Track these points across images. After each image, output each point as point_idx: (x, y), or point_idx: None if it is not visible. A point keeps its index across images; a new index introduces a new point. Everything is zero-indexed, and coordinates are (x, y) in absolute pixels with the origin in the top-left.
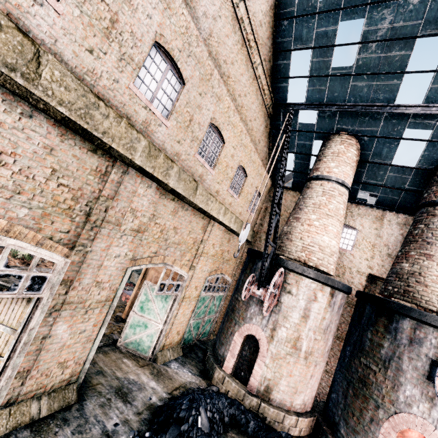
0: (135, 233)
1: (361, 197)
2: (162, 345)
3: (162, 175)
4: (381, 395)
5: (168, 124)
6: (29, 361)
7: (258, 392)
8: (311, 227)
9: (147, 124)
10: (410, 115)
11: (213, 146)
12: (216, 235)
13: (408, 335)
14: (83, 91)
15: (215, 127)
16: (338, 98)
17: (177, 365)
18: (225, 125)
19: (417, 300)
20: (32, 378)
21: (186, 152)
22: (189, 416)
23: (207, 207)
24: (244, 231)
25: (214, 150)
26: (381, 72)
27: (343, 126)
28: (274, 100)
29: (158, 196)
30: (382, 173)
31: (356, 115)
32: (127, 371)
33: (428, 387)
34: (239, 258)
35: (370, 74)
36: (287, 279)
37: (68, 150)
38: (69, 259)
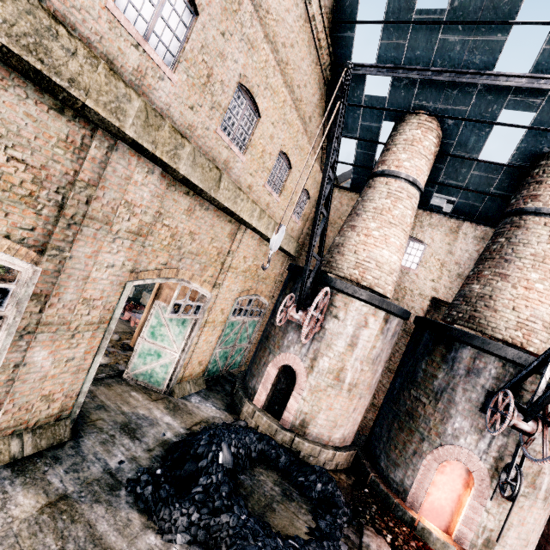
0: (135, 236)
1: (436, 204)
2: (180, 377)
3: (168, 156)
4: (428, 427)
5: (173, 78)
6: (0, 394)
7: (292, 426)
8: (368, 238)
9: (141, 75)
10: (511, 89)
11: (243, 119)
12: (248, 246)
13: (466, 365)
14: (27, 3)
15: (247, 91)
16: (420, 60)
17: (199, 398)
18: (261, 89)
19: (483, 327)
20: (7, 413)
21: (203, 126)
22: (208, 452)
23: (236, 207)
24: (277, 235)
25: (245, 126)
26: (482, 21)
27: (423, 103)
28: (334, 59)
29: (165, 186)
30: (465, 171)
31: (442, 86)
32: (136, 405)
33: (480, 419)
34: (278, 276)
35: (467, 23)
36: (334, 301)
37: (17, 104)
38: (39, 266)
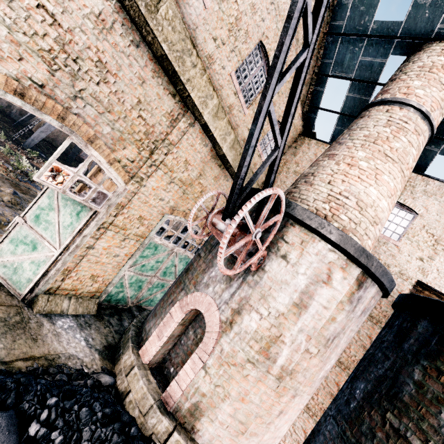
0: None
1: None
2: (55, 286)
3: None
4: None
5: None
6: None
7: (177, 410)
8: (351, 168)
9: None
10: None
11: None
12: (195, 149)
13: None
14: None
15: None
16: None
17: (71, 324)
18: None
19: None
20: None
21: None
22: None
23: (182, 69)
24: None
25: None
26: None
27: None
28: None
29: None
30: None
31: None
32: None
33: None
34: None
35: None
36: (287, 235)
37: None
38: None
